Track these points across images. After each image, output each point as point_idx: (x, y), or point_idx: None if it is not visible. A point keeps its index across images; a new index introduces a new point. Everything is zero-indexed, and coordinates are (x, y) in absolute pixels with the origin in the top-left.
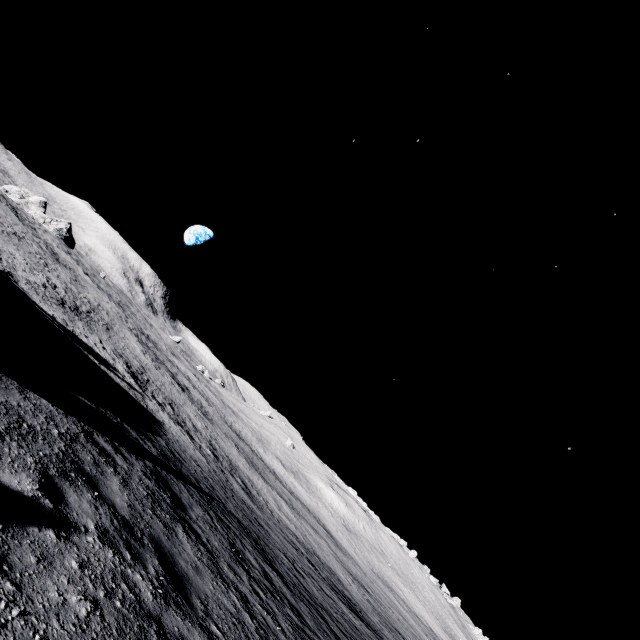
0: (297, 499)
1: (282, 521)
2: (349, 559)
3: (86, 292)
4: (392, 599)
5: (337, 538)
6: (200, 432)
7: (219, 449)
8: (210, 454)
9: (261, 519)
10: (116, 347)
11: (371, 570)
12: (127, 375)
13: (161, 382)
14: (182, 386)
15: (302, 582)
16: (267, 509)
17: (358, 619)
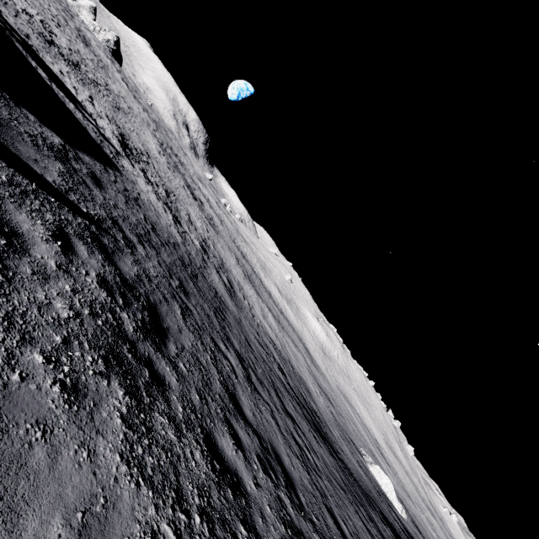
0: (285, 318)
1: (263, 327)
2: (320, 374)
3: (110, 81)
4: (350, 412)
5: (313, 356)
6: (195, 228)
7: (213, 250)
8: (197, 245)
9: (231, 313)
10: (117, 120)
11: (337, 387)
12: (111, 134)
13: (167, 176)
14: (196, 197)
15: (242, 400)
16: (249, 312)
17: (321, 443)
